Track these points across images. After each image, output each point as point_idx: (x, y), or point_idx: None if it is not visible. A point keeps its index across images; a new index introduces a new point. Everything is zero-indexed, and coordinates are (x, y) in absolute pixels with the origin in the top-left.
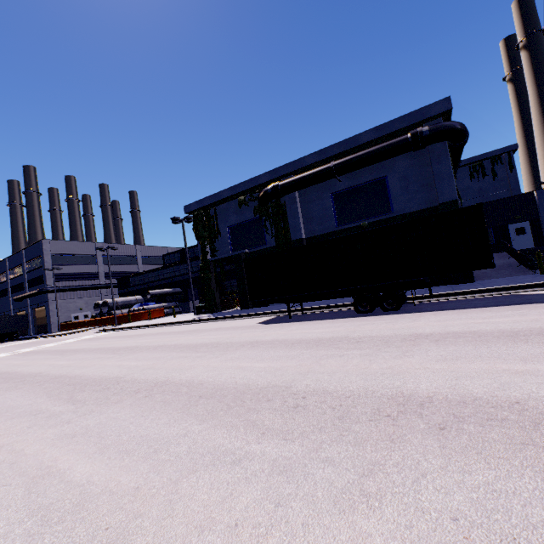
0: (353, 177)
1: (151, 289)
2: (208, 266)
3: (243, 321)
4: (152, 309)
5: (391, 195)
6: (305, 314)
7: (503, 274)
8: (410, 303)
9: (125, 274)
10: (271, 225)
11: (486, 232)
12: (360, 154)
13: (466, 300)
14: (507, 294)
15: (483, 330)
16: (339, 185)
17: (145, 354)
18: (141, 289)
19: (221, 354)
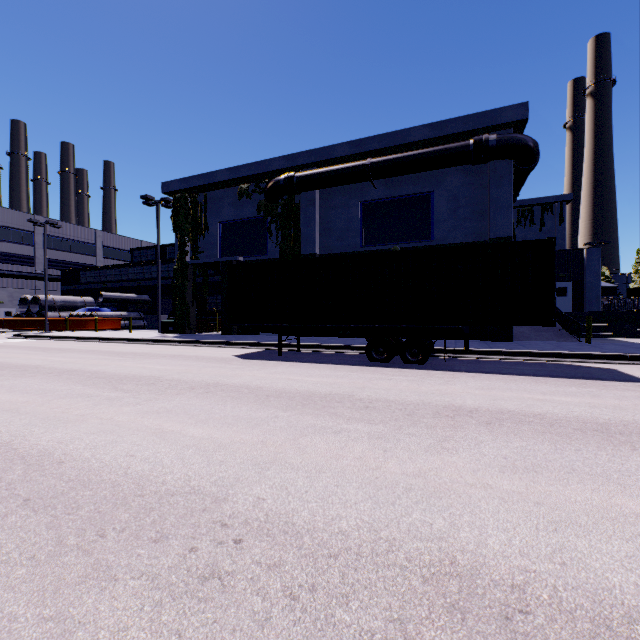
0: (392, 185)
1: (109, 291)
2: (185, 271)
3: (216, 350)
4: (103, 318)
5: (434, 217)
6: (301, 353)
7: (543, 336)
8: (438, 357)
9: (75, 266)
10: (277, 230)
11: (553, 278)
12: (407, 154)
13: (507, 363)
14: (556, 362)
15: (552, 413)
16: (373, 193)
17: (35, 381)
18: (94, 289)
19: (149, 398)
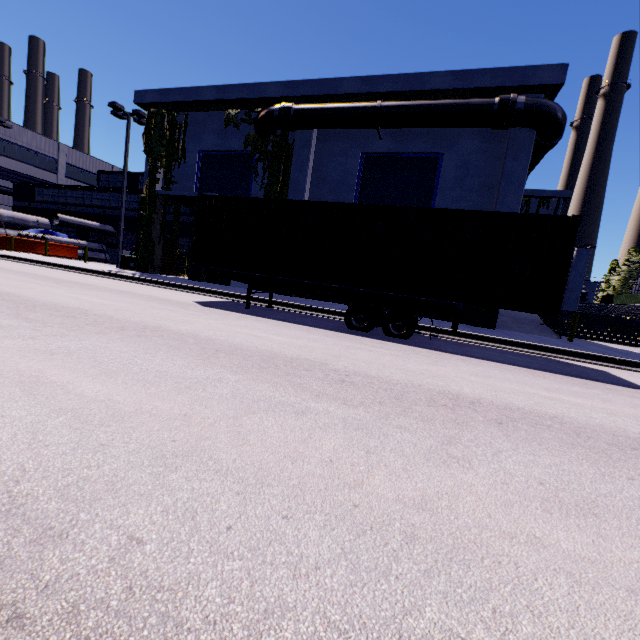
0: (399, 139)
1: (68, 215)
2: (154, 201)
3: (176, 294)
4: (57, 243)
5: (439, 183)
6: (272, 309)
7: (525, 329)
8: (421, 334)
9: (31, 181)
10: (265, 171)
11: (569, 262)
12: (423, 103)
13: (495, 350)
14: (544, 356)
15: (570, 417)
16: (377, 144)
17: None
18: (51, 210)
19: (53, 333)
